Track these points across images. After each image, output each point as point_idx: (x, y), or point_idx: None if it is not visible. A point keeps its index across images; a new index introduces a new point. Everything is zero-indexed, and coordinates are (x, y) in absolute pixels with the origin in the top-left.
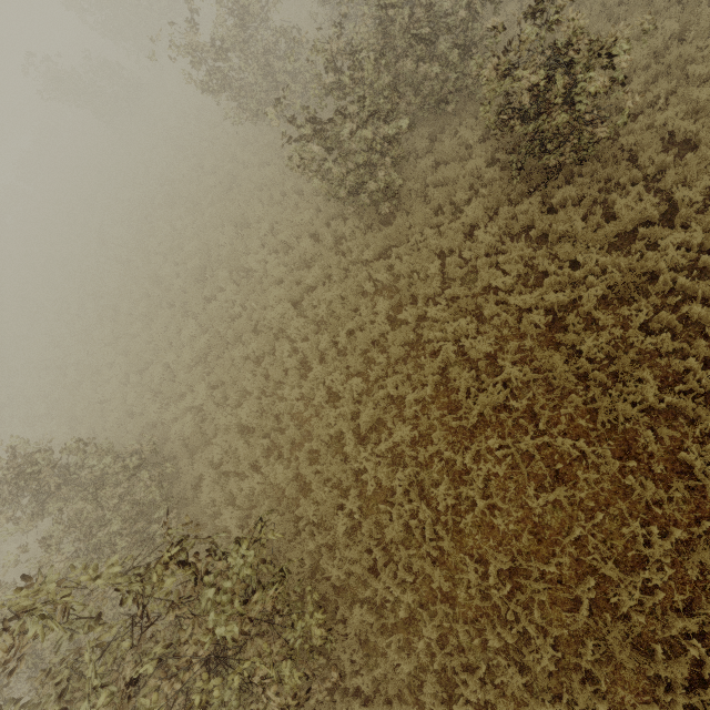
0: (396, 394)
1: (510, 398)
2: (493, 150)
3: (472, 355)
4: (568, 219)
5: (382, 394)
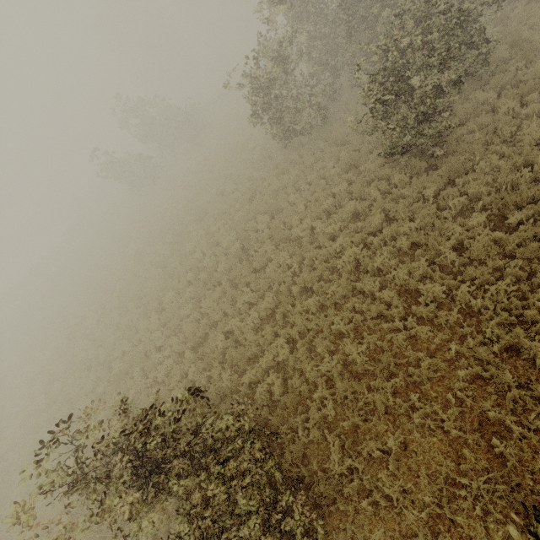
0: None
1: None
2: (517, 97)
3: None
4: None
5: None
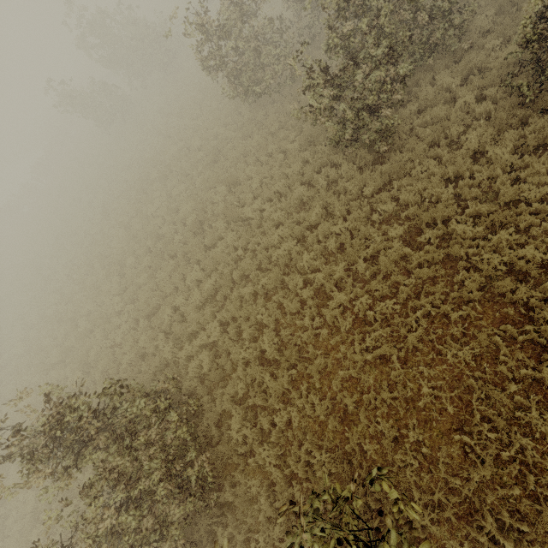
0: (436, 313)
1: None
2: (478, 89)
3: (518, 266)
4: None
5: (419, 314)
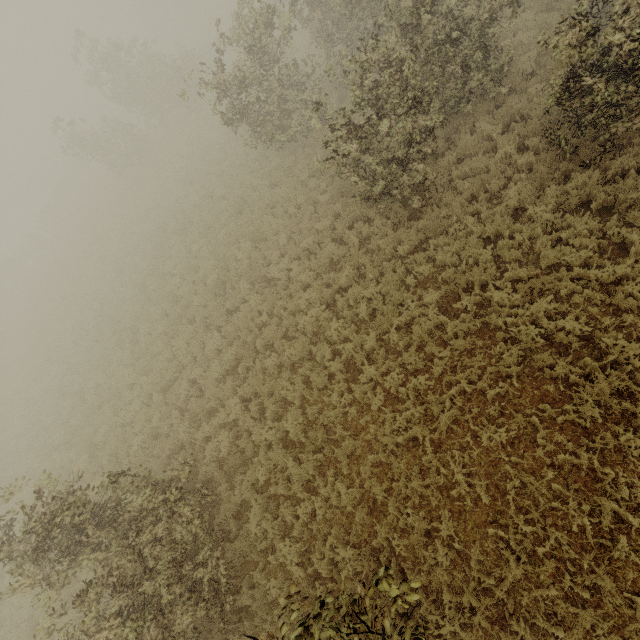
0: (472, 390)
1: (630, 383)
2: (520, 138)
3: (559, 338)
4: (636, 186)
5: (454, 391)
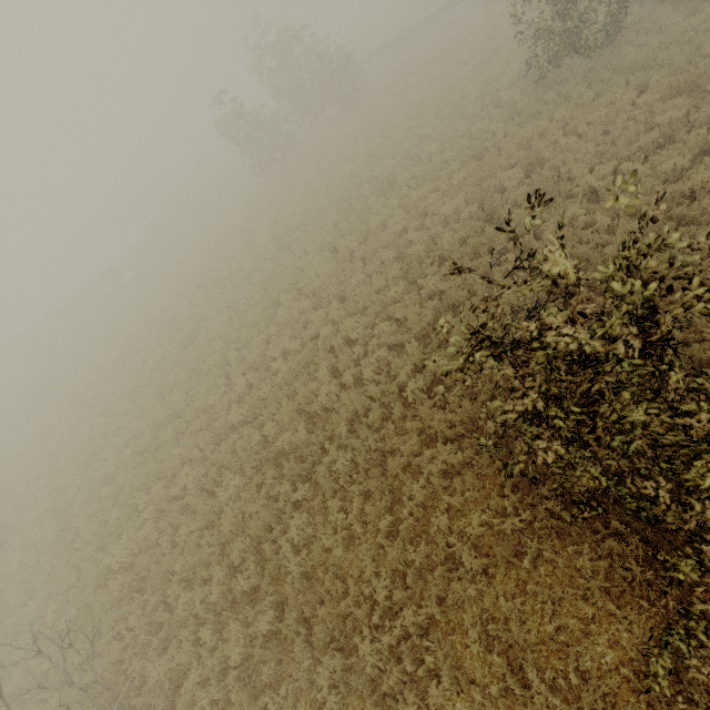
0: None
1: None
2: None
3: None
4: None
5: None
